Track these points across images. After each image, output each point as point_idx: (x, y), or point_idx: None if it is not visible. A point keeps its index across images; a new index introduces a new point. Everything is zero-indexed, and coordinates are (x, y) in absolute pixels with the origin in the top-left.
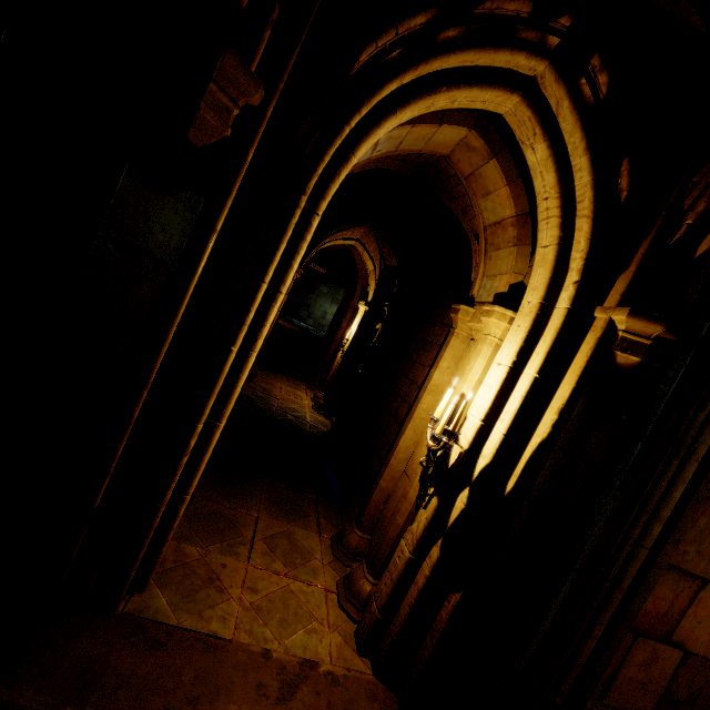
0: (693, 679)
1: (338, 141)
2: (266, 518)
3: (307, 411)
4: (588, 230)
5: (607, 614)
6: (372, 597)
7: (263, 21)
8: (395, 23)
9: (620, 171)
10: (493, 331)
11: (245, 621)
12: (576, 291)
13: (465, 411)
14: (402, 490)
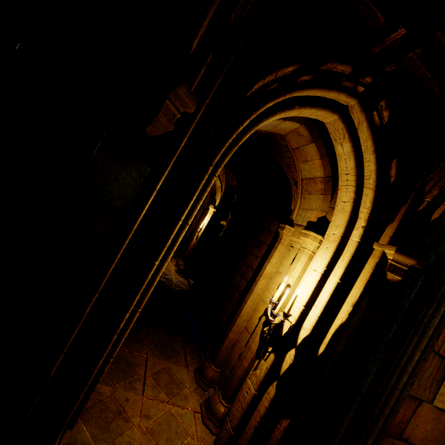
0: None
1: (235, 134)
2: (153, 358)
3: (173, 274)
4: (372, 197)
5: (375, 431)
6: (227, 418)
7: (201, 63)
8: (276, 70)
9: (391, 165)
10: (308, 246)
11: (144, 443)
12: (363, 232)
13: (289, 295)
14: (244, 341)
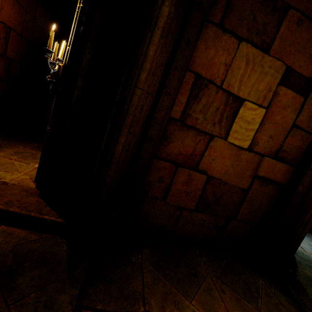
0: (216, 191)
1: None
2: (26, 148)
3: None
4: None
5: (124, 128)
6: None
7: None
8: None
9: None
10: None
11: None
12: None
13: None
14: None
